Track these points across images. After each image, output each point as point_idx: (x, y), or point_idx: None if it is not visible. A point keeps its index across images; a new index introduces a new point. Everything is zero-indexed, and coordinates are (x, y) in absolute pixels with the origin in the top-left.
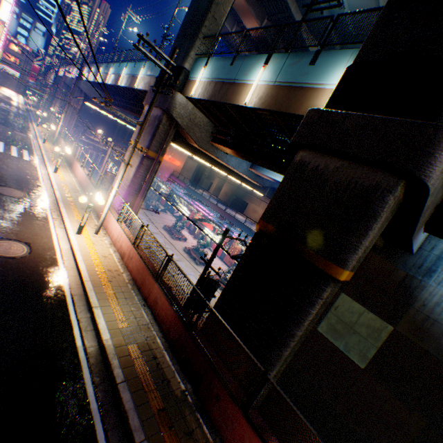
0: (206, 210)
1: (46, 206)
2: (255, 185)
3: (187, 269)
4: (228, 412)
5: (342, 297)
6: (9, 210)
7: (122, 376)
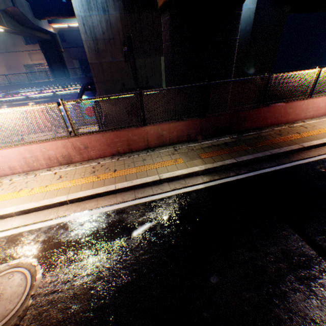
0: None
1: None
2: None
3: None
4: (253, 117)
5: (163, 60)
6: None
7: (231, 160)
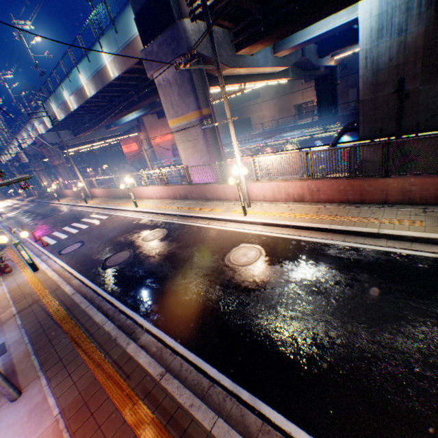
0: (243, 143)
1: (185, 224)
2: (279, 74)
3: None
4: None
5: None
6: (182, 243)
7: None
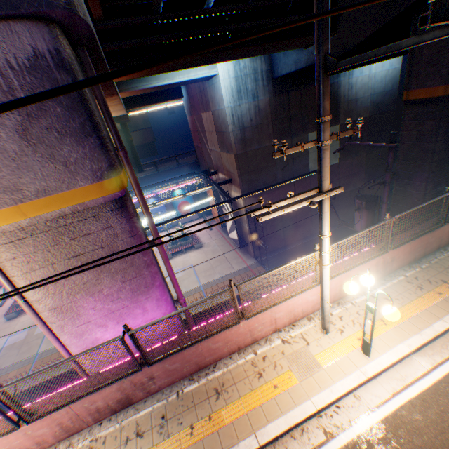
0: None
1: None
2: None
3: None
4: None
5: (310, 137)
6: None
7: None
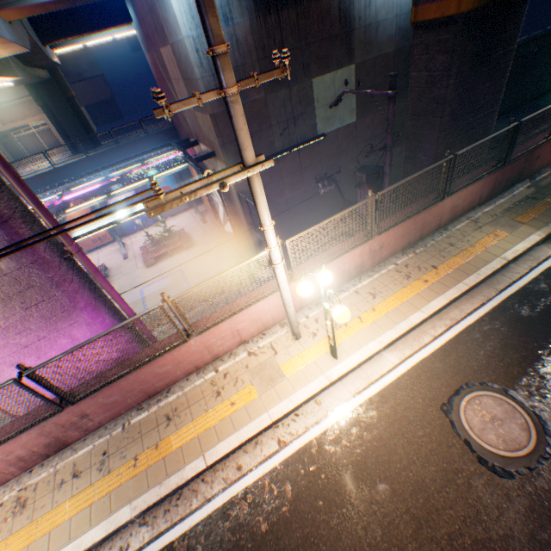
0: None
1: (219, 510)
2: (3, 65)
3: (128, 298)
4: (545, 152)
5: (315, 84)
6: None
7: None
